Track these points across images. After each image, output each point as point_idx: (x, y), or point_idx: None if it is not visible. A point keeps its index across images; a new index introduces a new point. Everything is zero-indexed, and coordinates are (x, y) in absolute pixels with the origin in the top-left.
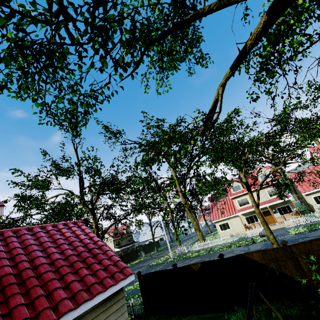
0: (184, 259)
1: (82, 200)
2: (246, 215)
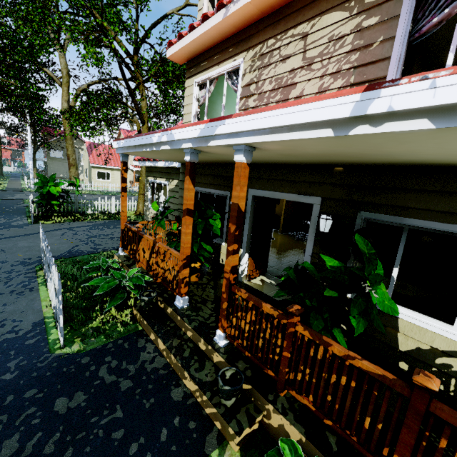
0: (72, 194)
1: (137, 57)
2: (136, 173)
